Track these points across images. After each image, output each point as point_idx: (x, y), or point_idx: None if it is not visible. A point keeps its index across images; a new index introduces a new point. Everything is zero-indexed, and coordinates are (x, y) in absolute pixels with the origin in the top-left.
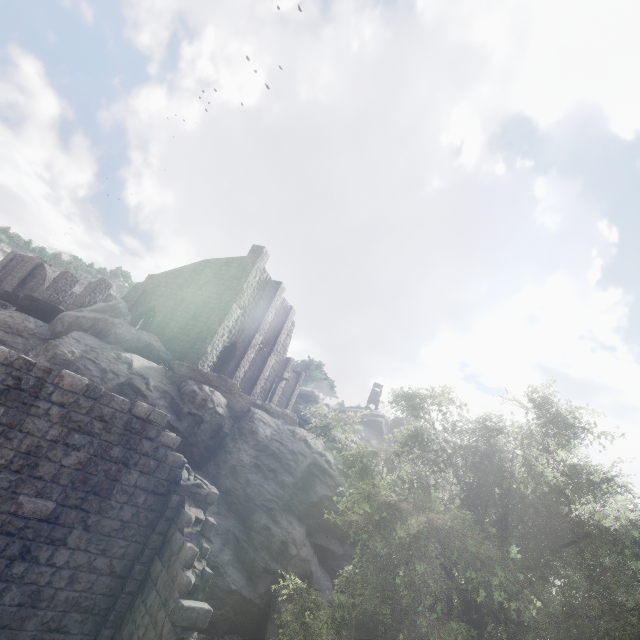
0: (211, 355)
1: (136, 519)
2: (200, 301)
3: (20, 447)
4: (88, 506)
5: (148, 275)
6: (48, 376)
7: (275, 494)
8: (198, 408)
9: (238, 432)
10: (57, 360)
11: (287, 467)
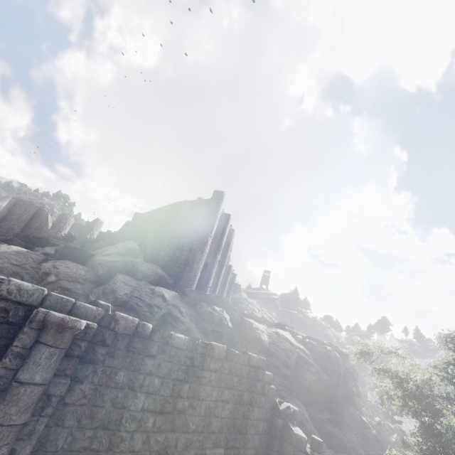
0: (197, 276)
1: (260, 443)
2: (181, 234)
3: (200, 412)
4: (238, 444)
5: (134, 215)
6: (206, 350)
7: (283, 385)
8: (217, 326)
9: (245, 340)
10: (118, 302)
11: (284, 362)
